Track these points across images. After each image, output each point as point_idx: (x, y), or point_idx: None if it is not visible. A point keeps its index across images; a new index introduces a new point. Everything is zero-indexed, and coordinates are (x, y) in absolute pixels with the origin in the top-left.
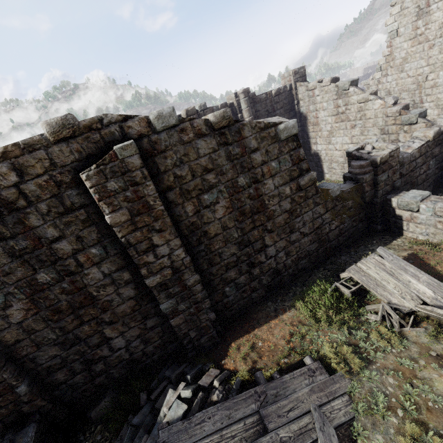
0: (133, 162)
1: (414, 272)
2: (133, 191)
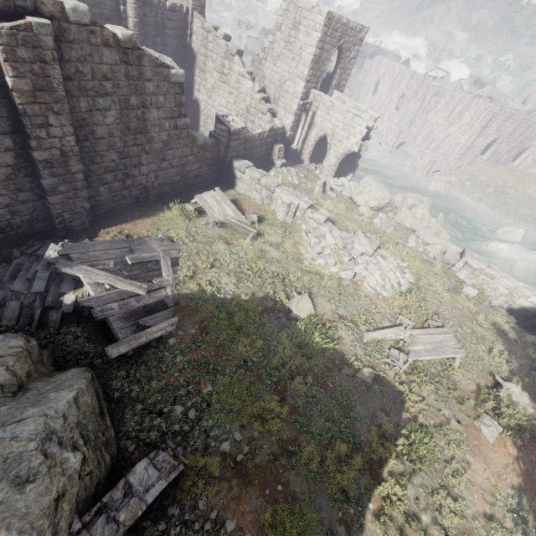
0: (46, 41)
1: (229, 204)
2: (41, 67)
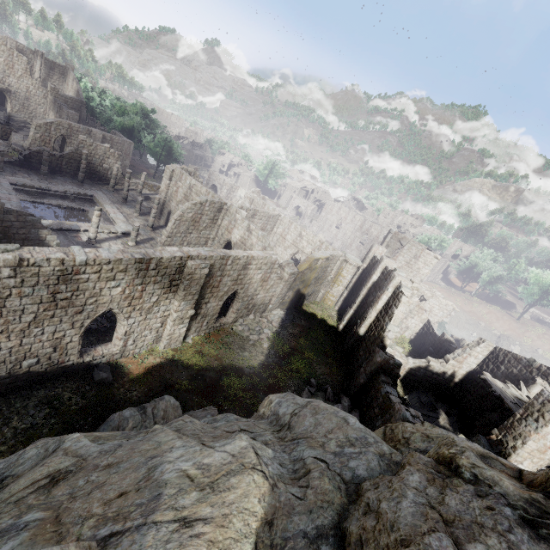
0: None
1: None
2: None
